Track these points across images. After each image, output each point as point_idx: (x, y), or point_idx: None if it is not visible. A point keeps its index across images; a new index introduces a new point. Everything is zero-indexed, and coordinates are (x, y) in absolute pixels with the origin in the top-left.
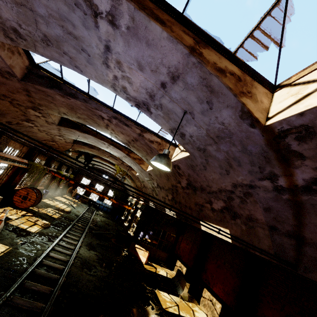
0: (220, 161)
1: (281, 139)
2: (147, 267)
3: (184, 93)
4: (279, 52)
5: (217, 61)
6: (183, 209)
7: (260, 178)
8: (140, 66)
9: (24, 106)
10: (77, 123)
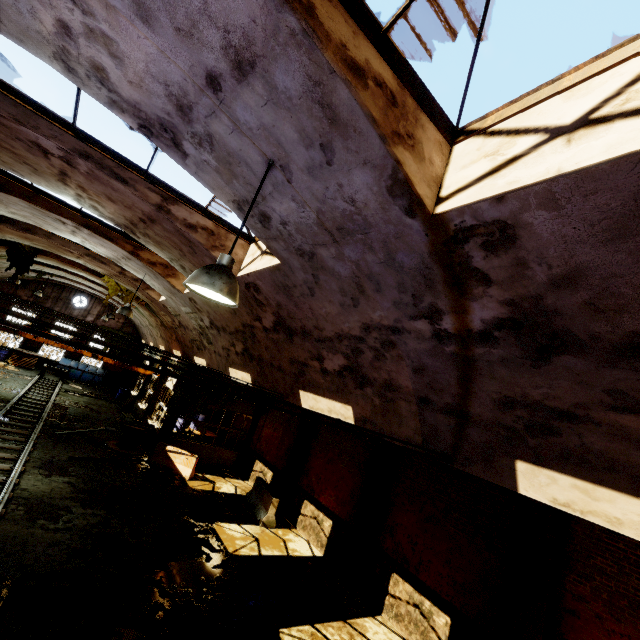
0: (342, 280)
1: (458, 245)
2: (196, 484)
3: (267, 113)
4: (475, 50)
5: (349, 40)
6: (267, 371)
7: (413, 315)
8: (141, 5)
9: None
10: None
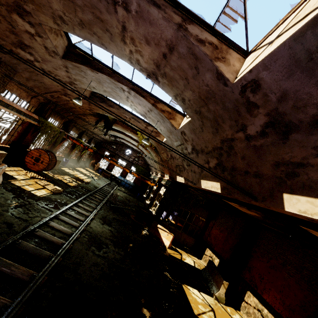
0: None
1: None
2: (171, 252)
3: None
4: None
5: None
6: (239, 178)
7: None
8: None
9: (3, 4)
10: (87, 57)
